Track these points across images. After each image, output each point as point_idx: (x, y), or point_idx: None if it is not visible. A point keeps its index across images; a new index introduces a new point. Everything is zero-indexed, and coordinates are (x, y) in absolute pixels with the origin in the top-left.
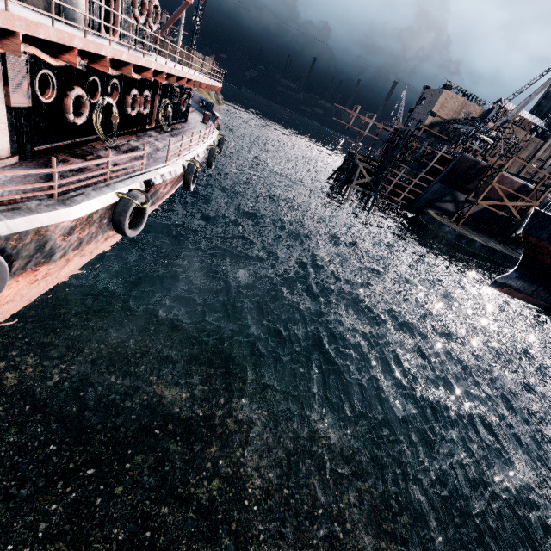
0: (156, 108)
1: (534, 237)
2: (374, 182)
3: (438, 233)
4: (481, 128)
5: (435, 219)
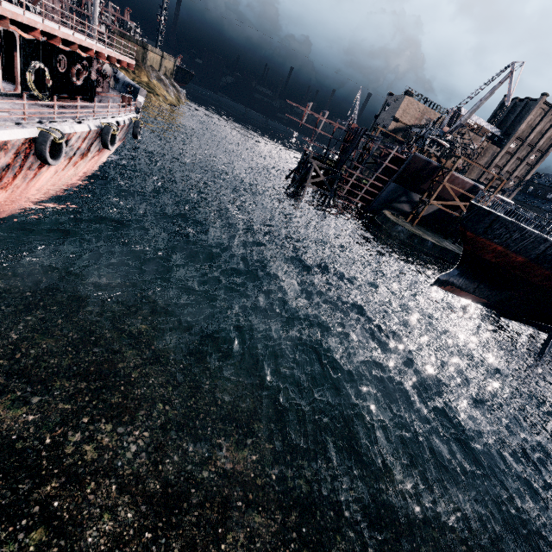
0: (18, 69)
1: (471, 231)
2: (331, 181)
3: (391, 233)
4: (437, 132)
5: (388, 218)
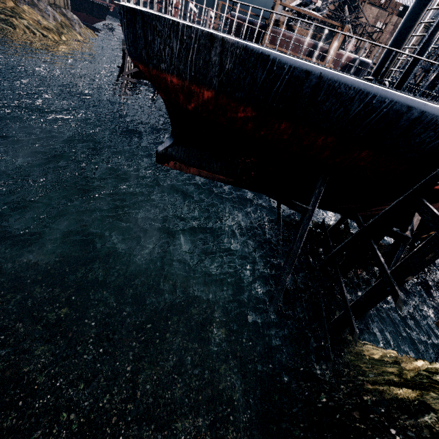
0: None
1: (140, 61)
2: None
3: None
4: None
5: None
